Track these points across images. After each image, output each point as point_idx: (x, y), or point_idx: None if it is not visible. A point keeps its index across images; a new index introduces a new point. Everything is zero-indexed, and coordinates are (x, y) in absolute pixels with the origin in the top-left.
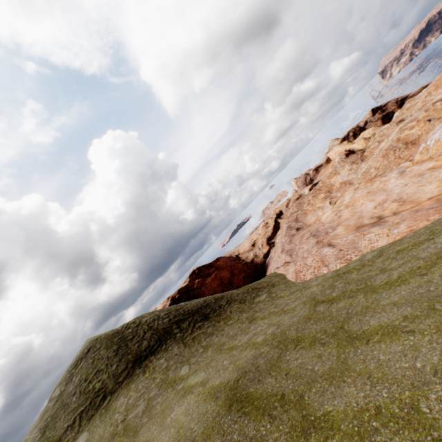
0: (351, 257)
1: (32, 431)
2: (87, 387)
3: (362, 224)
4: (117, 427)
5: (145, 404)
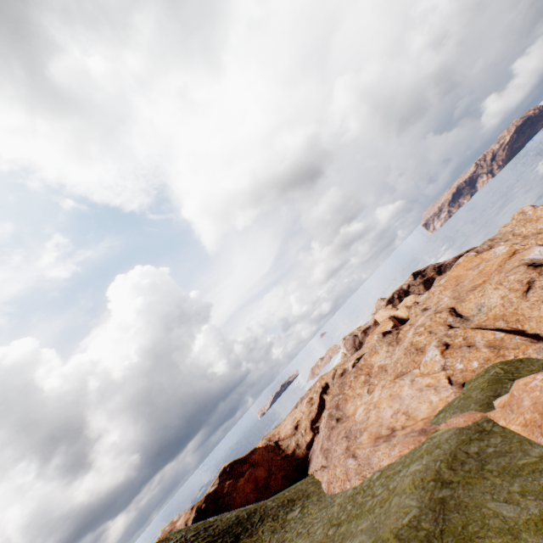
0: (366, 474)
1: None
2: None
3: (380, 435)
4: None
5: None
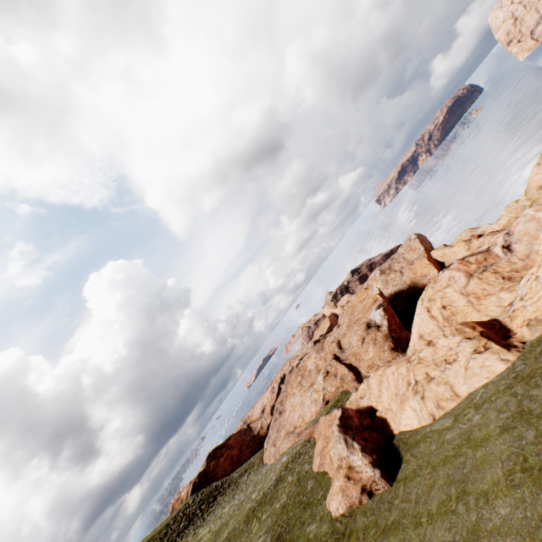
0: (277, 456)
1: None
2: None
3: (289, 431)
4: None
5: None
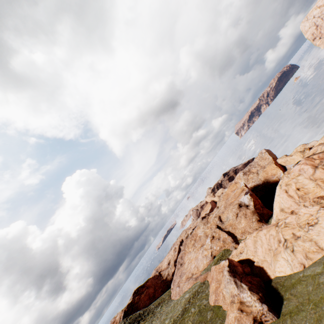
0: (181, 294)
1: None
2: None
3: (188, 276)
4: None
5: None
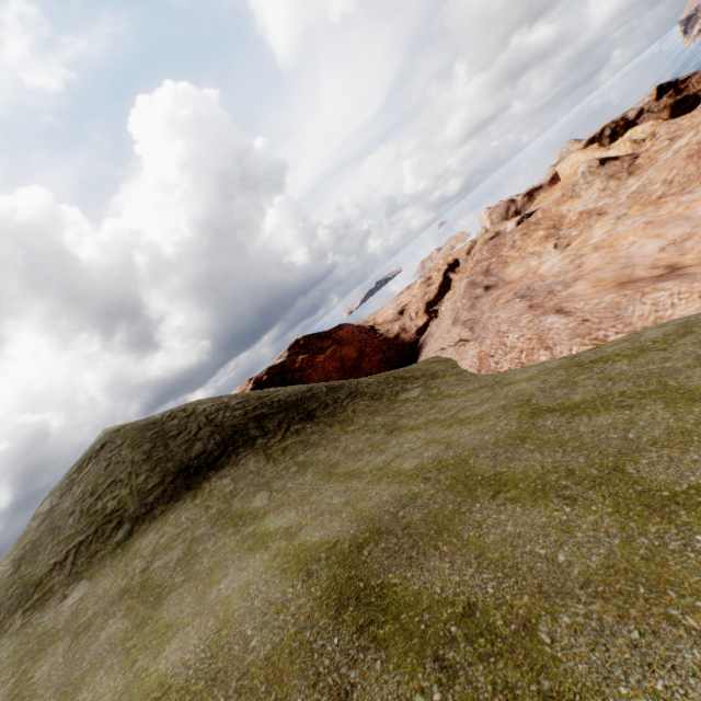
0: (607, 336)
1: (2, 562)
2: (93, 506)
3: (632, 278)
4: (132, 581)
5: (184, 548)
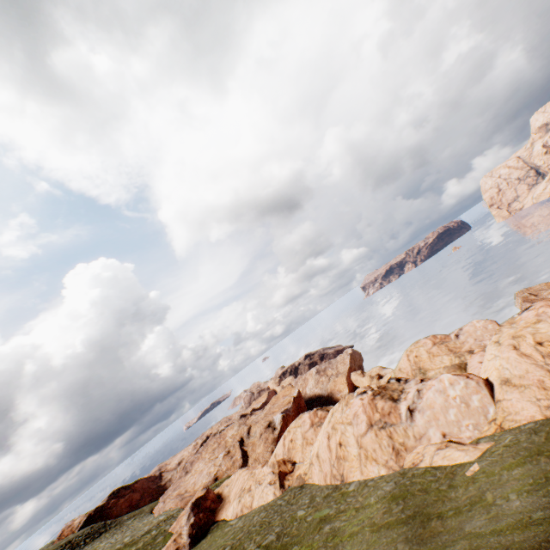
0: (161, 512)
1: None
2: None
3: (180, 493)
4: None
5: None
